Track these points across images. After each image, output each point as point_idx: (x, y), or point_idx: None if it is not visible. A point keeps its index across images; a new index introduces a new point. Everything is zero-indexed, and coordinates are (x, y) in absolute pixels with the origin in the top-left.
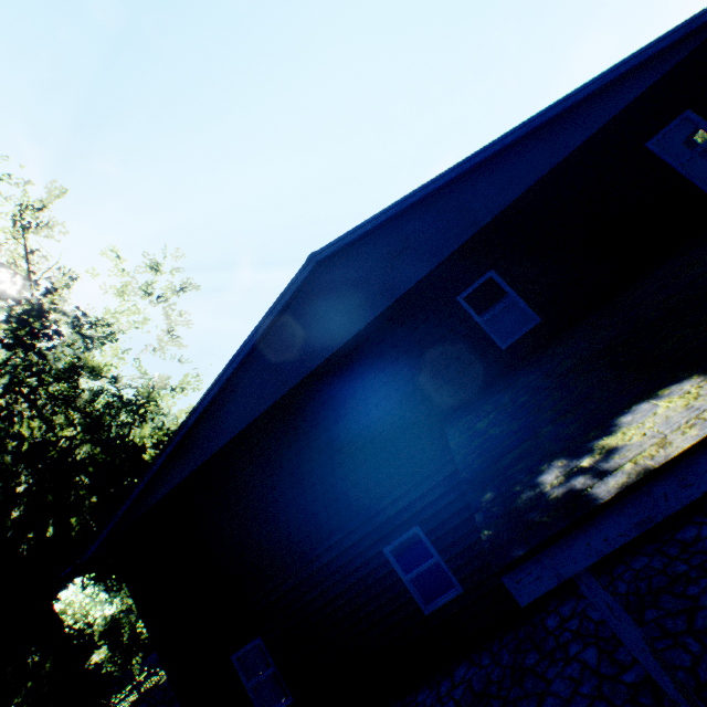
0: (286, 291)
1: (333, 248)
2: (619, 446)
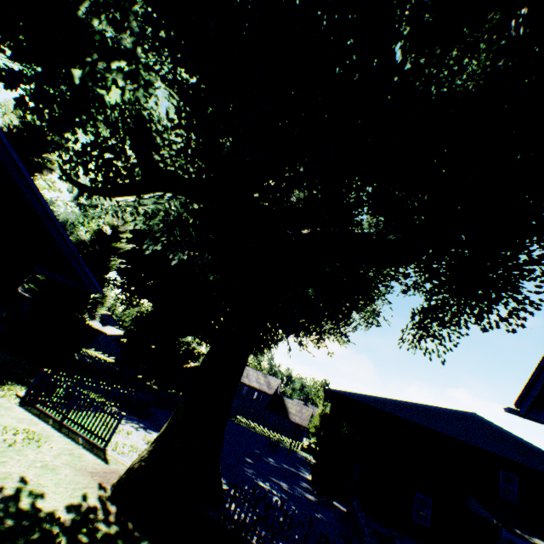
0: (457, 410)
1: (481, 418)
2: (534, 539)
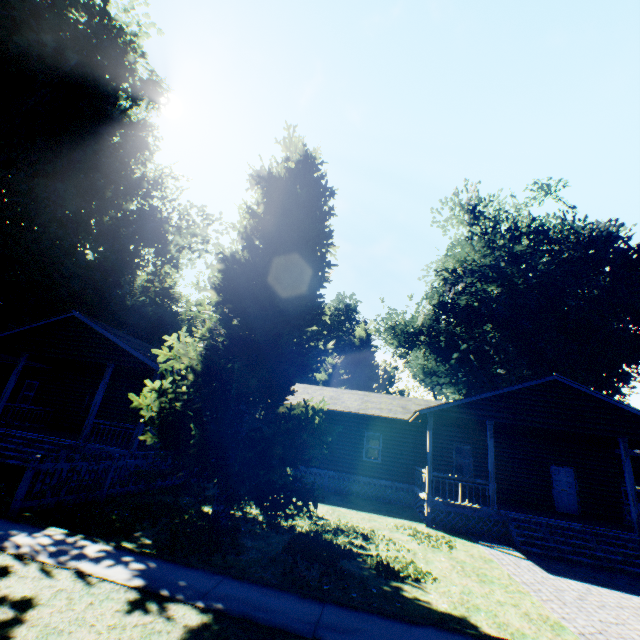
0: None
1: None
2: None
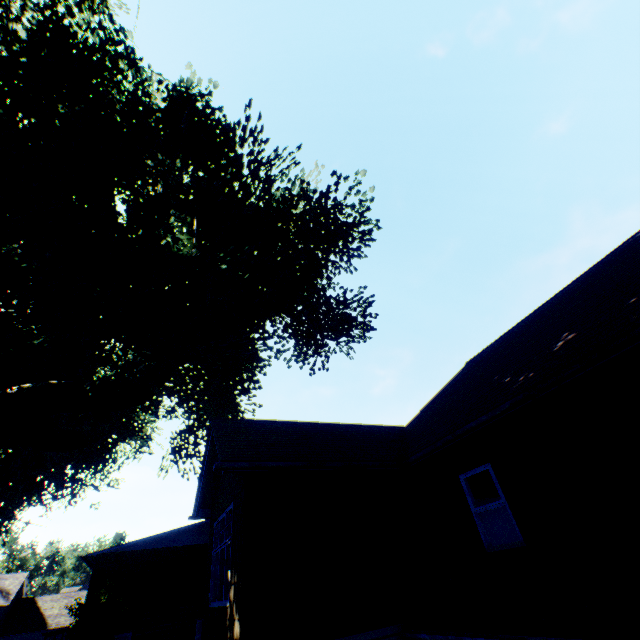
0: None
1: None
2: None
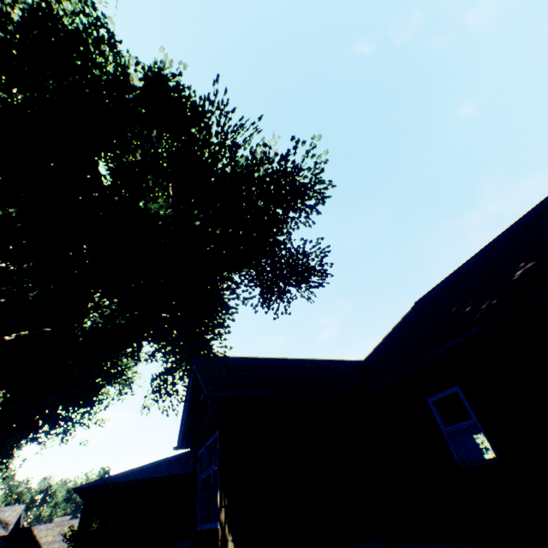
0: None
1: None
2: None
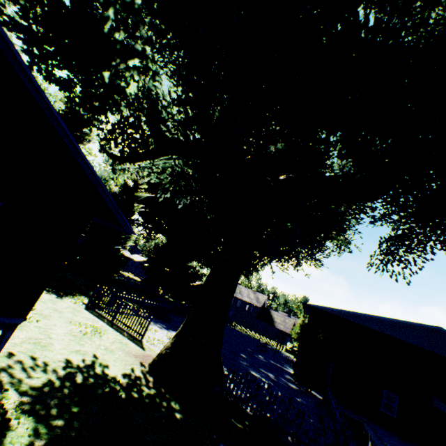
0: (424, 324)
1: None
2: None
